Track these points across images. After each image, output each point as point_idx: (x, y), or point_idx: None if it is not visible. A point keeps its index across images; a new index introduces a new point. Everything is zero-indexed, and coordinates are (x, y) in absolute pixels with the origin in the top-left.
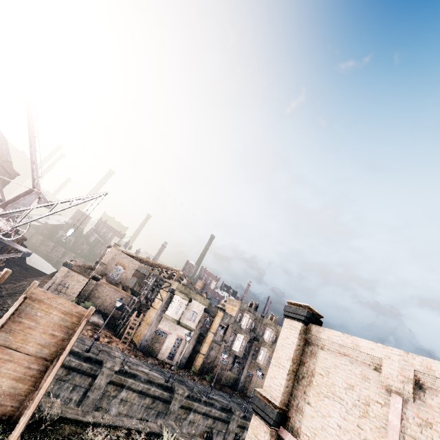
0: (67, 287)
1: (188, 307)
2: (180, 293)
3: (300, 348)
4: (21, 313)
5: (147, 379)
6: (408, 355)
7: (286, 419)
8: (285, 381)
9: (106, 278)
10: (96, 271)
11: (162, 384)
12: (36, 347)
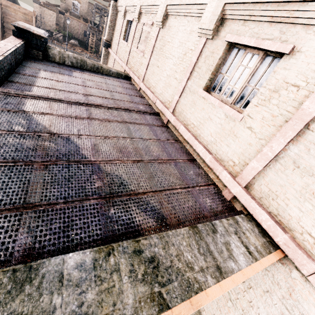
0: (43, 18)
1: None
2: None
3: (114, 15)
4: (5, 13)
5: None
6: (126, 0)
7: (110, 45)
8: (108, 30)
9: (71, 14)
10: (61, 7)
11: None
12: None
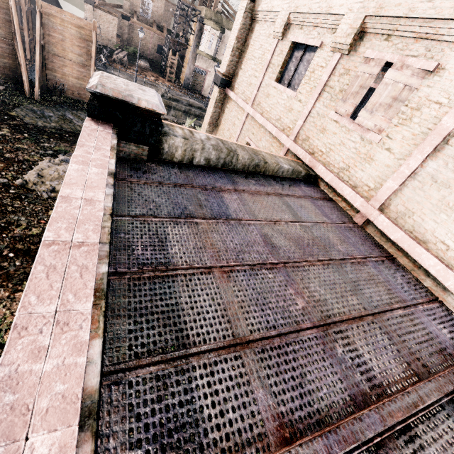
0: (99, 27)
1: (222, 40)
2: (209, 22)
3: (245, 27)
4: (47, 27)
5: (188, 103)
6: (292, 0)
7: (230, 84)
8: (230, 56)
9: (138, 18)
10: (124, 8)
11: (201, 108)
12: (75, 56)
